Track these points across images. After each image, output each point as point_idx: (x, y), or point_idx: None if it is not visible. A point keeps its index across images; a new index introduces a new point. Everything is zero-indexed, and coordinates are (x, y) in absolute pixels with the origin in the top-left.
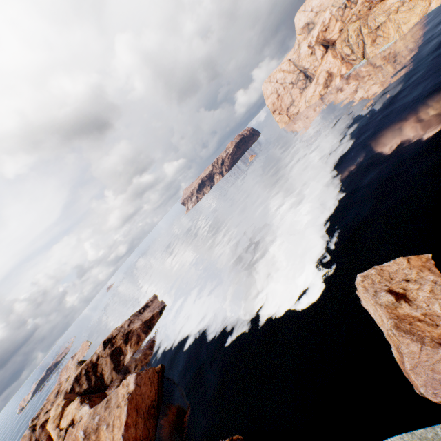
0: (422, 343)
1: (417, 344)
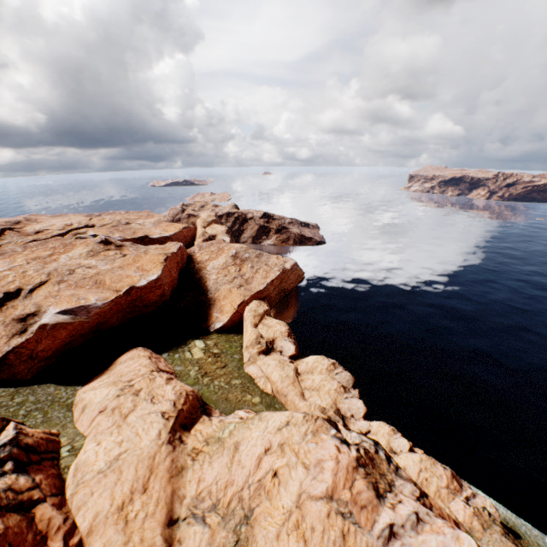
0: None
1: None
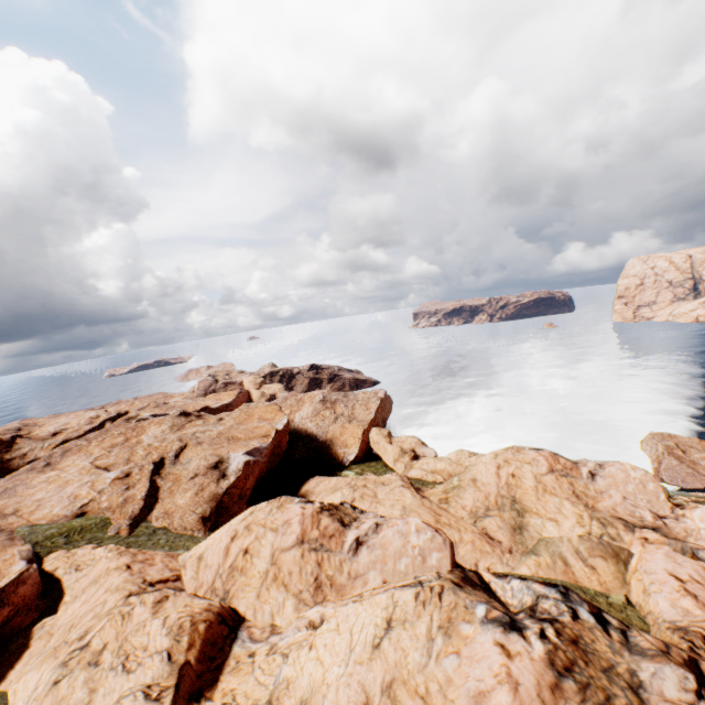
0: (680, 463)
1: (677, 462)
